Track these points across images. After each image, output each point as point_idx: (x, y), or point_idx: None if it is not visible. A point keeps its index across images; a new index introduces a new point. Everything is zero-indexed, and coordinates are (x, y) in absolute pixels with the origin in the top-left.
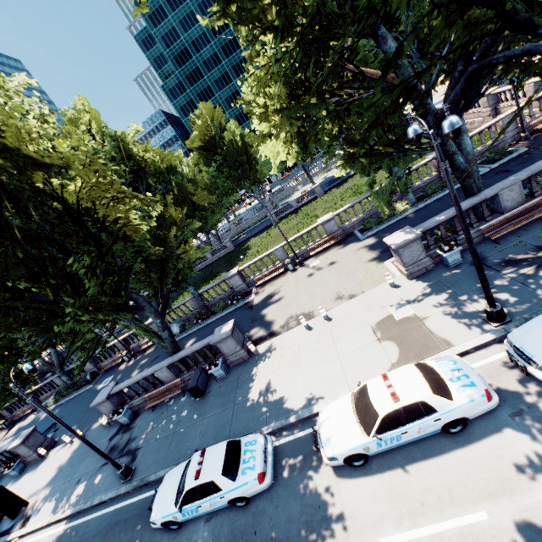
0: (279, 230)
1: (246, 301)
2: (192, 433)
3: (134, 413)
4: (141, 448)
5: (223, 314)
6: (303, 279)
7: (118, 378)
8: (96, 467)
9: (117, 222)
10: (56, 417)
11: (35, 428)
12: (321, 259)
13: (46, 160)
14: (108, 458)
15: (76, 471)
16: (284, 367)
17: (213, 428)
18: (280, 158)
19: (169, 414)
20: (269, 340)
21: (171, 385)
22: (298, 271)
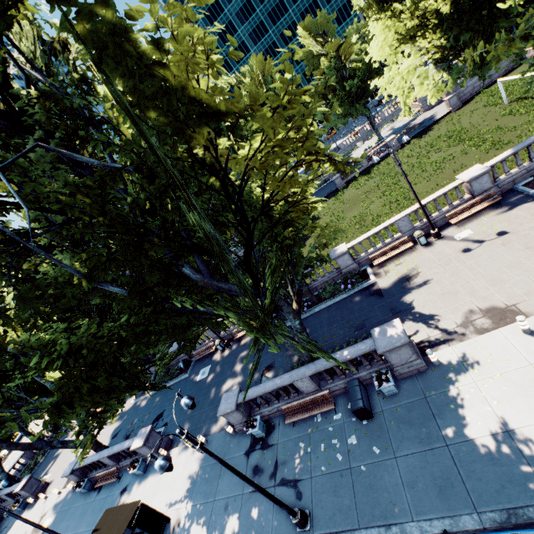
0: (414, 194)
1: (364, 284)
2: (386, 477)
3: (265, 424)
4: (302, 480)
5: (336, 301)
6: (455, 256)
7: (217, 370)
8: (243, 493)
9: (286, 200)
10: (227, 465)
11: (151, 428)
12: (472, 228)
13: (219, 105)
14: (283, 505)
15: (216, 490)
16: (522, 396)
17: (427, 479)
18: (415, 96)
19: (325, 436)
20: (448, 344)
21: (316, 398)
22: (436, 245)
